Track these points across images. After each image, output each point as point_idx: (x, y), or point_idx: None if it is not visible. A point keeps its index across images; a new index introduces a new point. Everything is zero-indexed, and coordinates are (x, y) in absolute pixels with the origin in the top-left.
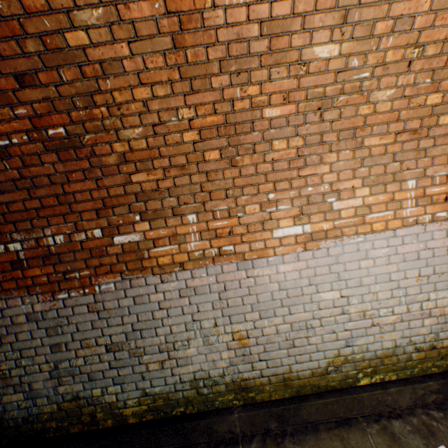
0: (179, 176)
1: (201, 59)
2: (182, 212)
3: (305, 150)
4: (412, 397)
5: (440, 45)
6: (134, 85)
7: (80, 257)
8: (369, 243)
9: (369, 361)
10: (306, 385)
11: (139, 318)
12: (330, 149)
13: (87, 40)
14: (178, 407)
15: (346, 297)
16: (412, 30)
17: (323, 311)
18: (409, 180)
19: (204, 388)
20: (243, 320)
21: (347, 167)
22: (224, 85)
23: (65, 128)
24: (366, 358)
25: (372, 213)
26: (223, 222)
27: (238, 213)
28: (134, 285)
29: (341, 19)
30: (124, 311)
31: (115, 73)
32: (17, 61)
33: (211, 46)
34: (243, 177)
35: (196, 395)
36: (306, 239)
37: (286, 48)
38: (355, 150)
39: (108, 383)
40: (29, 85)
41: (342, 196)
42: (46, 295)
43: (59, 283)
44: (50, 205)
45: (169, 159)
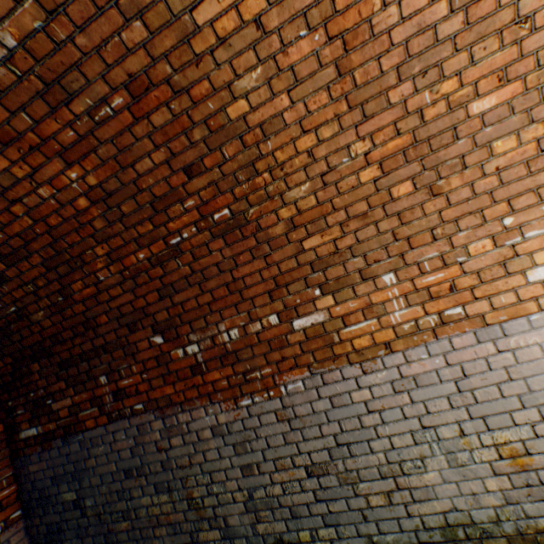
0: (361, 228)
1: (373, 75)
2: (373, 273)
3: None
4: None
5: None
6: (296, 137)
7: (258, 352)
8: None
9: None
10: None
11: (342, 427)
12: None
13: (246, 107)
14: None
15: None
16: None
17: None
18: None
19: (468, 543)
20: (509, 423)
21: None
22: (405, 96)
23: (229, 208)
24: None
25: None
26: (437, 276)
27: (457, 258)
28: (326, 381)
29: None
30: (320, 418)
31: (275, 130)
32: (186, 154)
33: (383, 55)
34: (453, 206)
35: None
36: None
37: (492, 11)
38: None
39: (316, 523)
40: (196, 174)
41: None
42: (228, 403)
43: (240, 386)
44: (221, 296)
45: (345, 211)
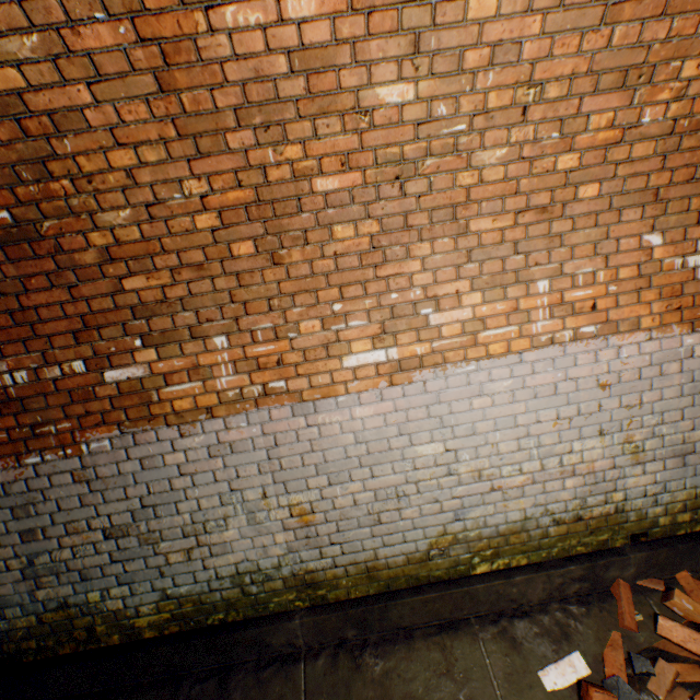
0: (196, 280)
1: (207, 107)
2: (205, 333)
3: (383, 238)
4: (547, 587)
5: (567, 83)
6: (109, 147)
7: (56, 403)
8: (484, 373)
9: (489, 540)
10: (399, 576)
11: (151, 490)
12: (421, 237)
13: (22, 81)
14: (216, 614)
15: (454, 450)
16: (521, 62)
17: (421, 472)
18: (539, 280)
19: (253, 586)
20: (304, 487)
21: (448, 263)
22: (248, 145)
23: (10, 211)
24: (484, 535)
25: (487, 329)
26: (268, 347)
27: (289, 334)
28: (139, 441)
29: (410, 47)
30: (127, 480)
31: (76, 129)
32: None
33: (217, 88)
34: (293, 280)
35: (241, 596)
36: (393, 368)
37: (334, 90)
38: (458, 238)
39: (110, 583)
40: None
41: (443, 305)
42: (8, 460)
43: (27, 441)
44: (2, 326)
45: (179, 256)
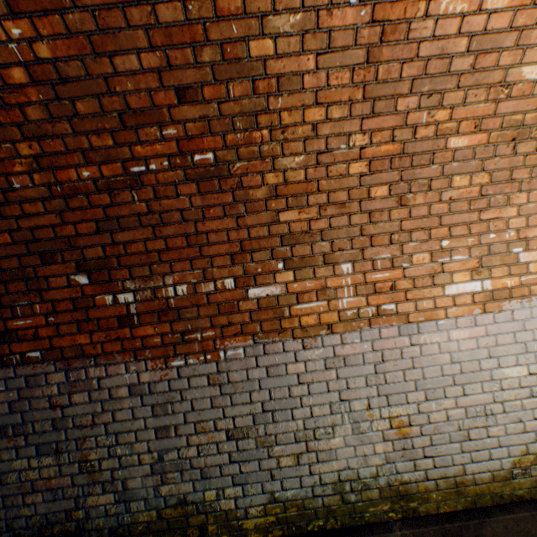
0: (336, 216)
1: (393, 76)
2: (335, 260)
3: (490, 188)
4: None
5: None
6: (308, 105)
7: (205, 314)
8: None
9: None
10: (484, 493)
11: (272, 395)
12: (520, 188)
13: (271, 50)
14: (316, 520)
15: (536, 374)
16: None
17: (506, 393)
18: None
19: (351, 494)
20: (404, 401)
21: None
22: (410, 108)
23: (214, 153)
24: None
25: None
26: (384, 274)
27: (403, 264)
28: (268, 351)
29: None
30: (253, 386)
31: (291, 89)
32: (185, 72)
33: (407, 62)
34: (412, 219)
35: (340, 504)
36: (486, 298)
37: (491, 67)
38: None
39: (225, 482)
40: (189, 100)
41: (531, 245)
42: (157, 361)
43: (175, 346)
44: (176, 247)
45: (327, 195)
